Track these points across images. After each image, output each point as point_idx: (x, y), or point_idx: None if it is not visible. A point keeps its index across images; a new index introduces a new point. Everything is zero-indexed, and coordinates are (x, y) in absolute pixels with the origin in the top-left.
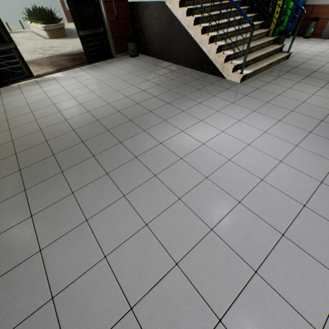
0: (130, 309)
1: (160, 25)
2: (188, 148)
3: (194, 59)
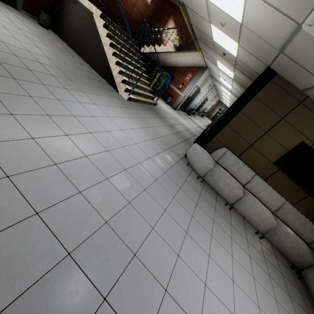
0: (6, 177)
1: (82, 25)
2: (82, 113)
3: (101, 67)
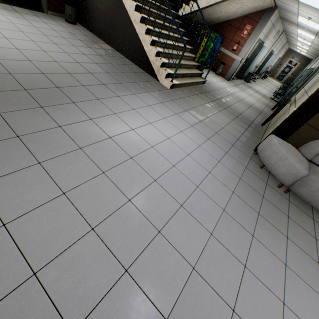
0: (33, 275)
1: (107, 5)
2: (119, 130)
3: (135, 53)
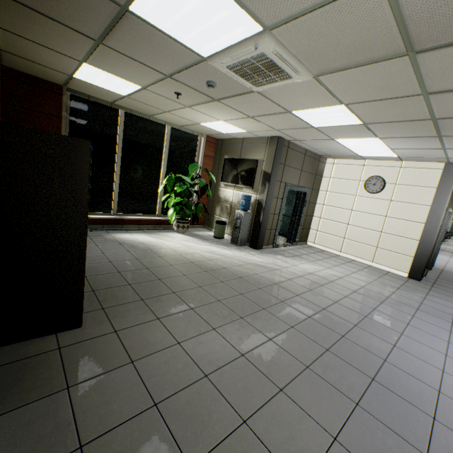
0: None
1: None
2: None
3: None
